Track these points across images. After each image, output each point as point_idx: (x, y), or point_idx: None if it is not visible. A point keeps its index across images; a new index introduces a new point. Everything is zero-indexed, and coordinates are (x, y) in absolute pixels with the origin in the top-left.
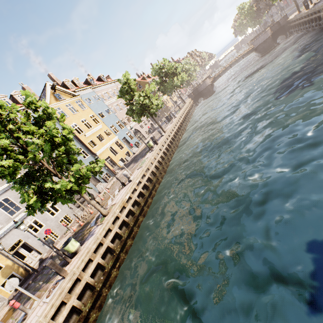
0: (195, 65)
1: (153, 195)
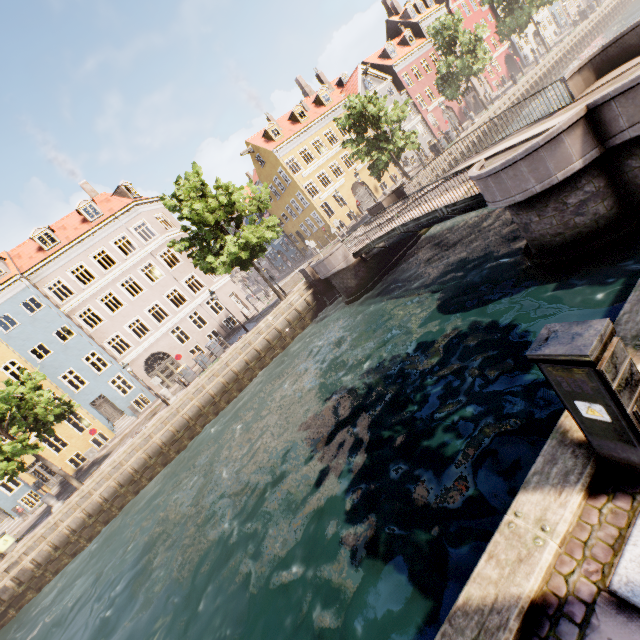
0: (474, 43)
1: None
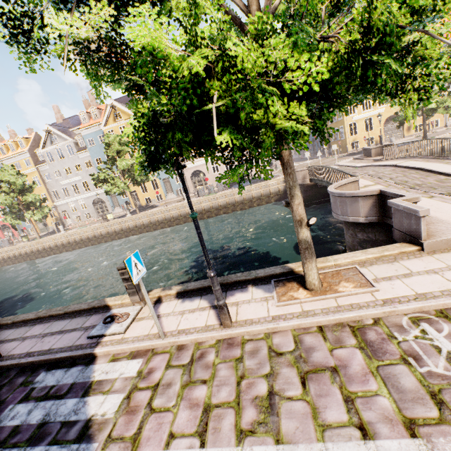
0: None
1: (63, 252)
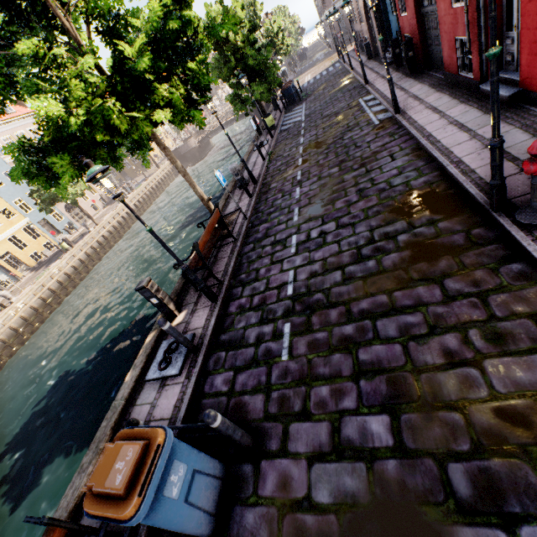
0: None
1: (45, 318)
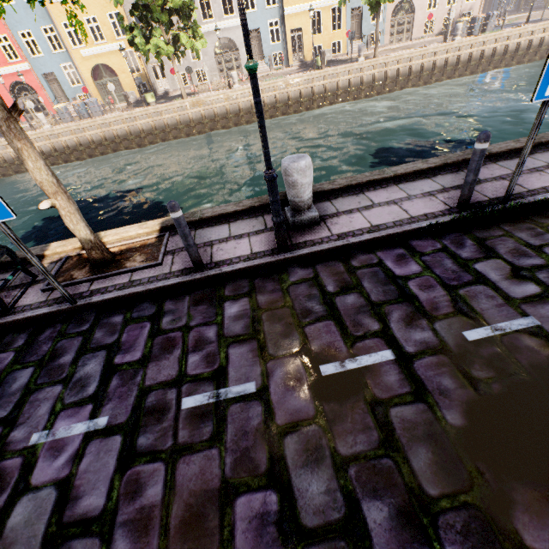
0: None
1: (240, 124)
